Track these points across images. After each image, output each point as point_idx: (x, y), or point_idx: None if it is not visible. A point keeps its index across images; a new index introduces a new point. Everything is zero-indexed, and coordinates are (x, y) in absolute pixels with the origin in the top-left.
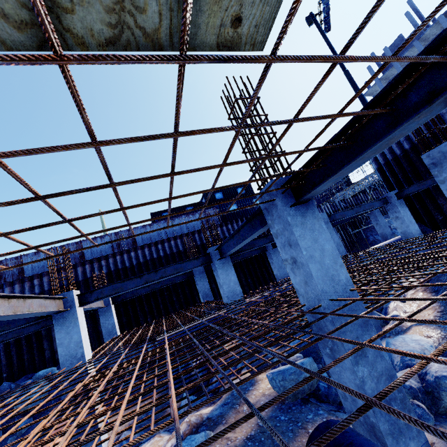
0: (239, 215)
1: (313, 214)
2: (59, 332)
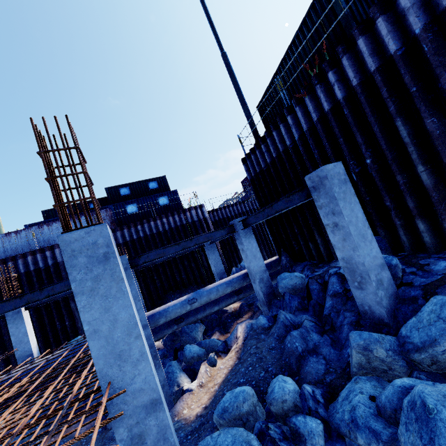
0: (139, 217)
1: None
2: None
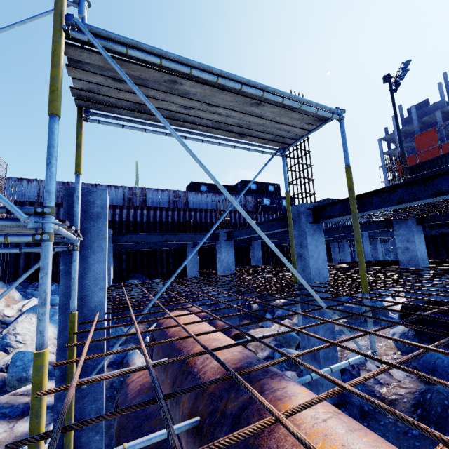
0: (270, 209)
1: (421, 231)
2: (224, 252)
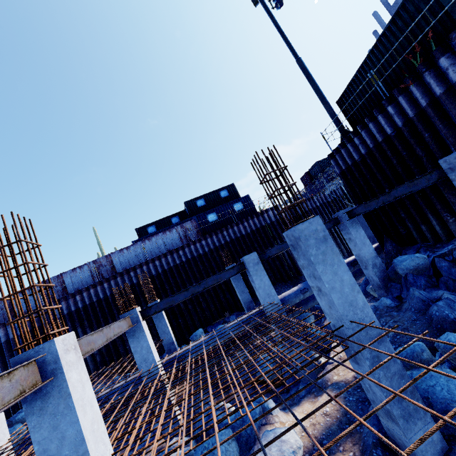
0: (220, 224)
1: (60, 392)
2: None
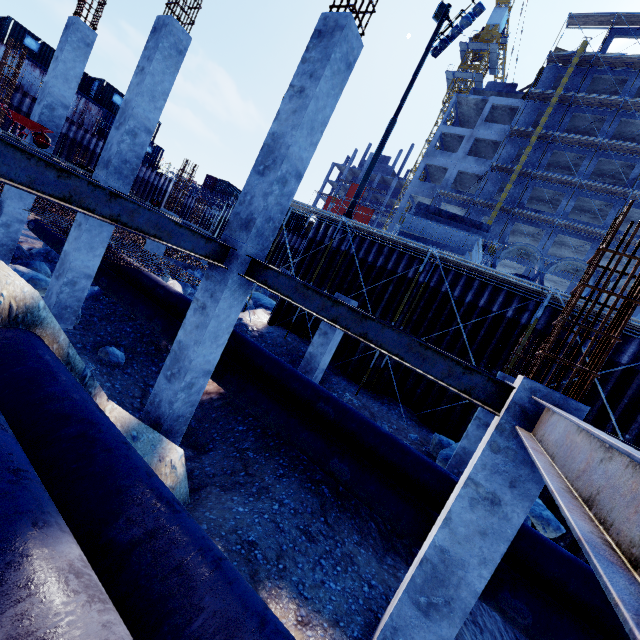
0: None
1: None
2: None
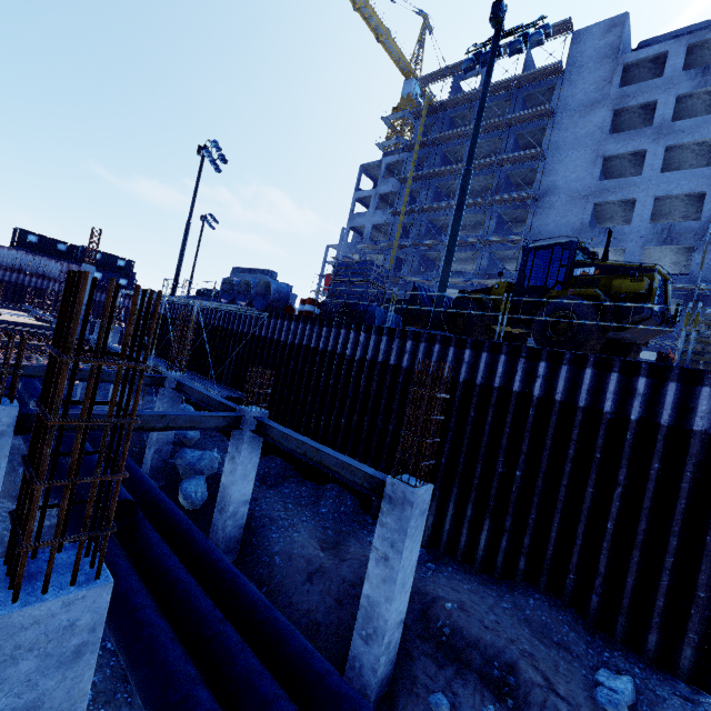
0: (100, 283)
1: None
2: None
